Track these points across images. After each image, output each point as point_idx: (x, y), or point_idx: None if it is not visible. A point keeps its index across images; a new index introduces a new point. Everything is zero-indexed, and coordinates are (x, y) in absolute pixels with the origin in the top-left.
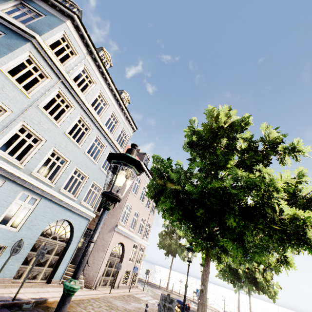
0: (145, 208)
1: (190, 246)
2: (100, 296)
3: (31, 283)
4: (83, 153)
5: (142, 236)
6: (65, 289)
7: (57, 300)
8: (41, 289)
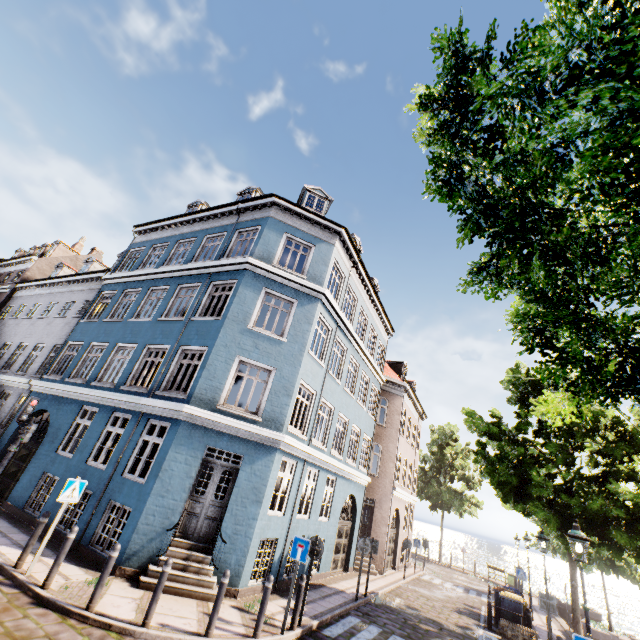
0: (411, 449)
1: (541, 535)
2: (400, 584)
3: (336, 573)
4: (355, 403)
5: (411, 490)
6: (586, 608)
7: (382, 592)
8: (354, 580)
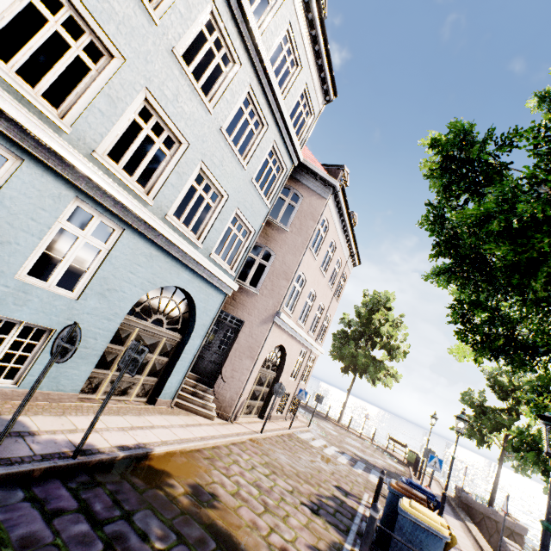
0: (327, 287)
1: None
2: (246, 439)
3: (118, 403)
4: (217, 130)
5: (315, 337)
6: None
7: (171, 450)
8: (138, 419)
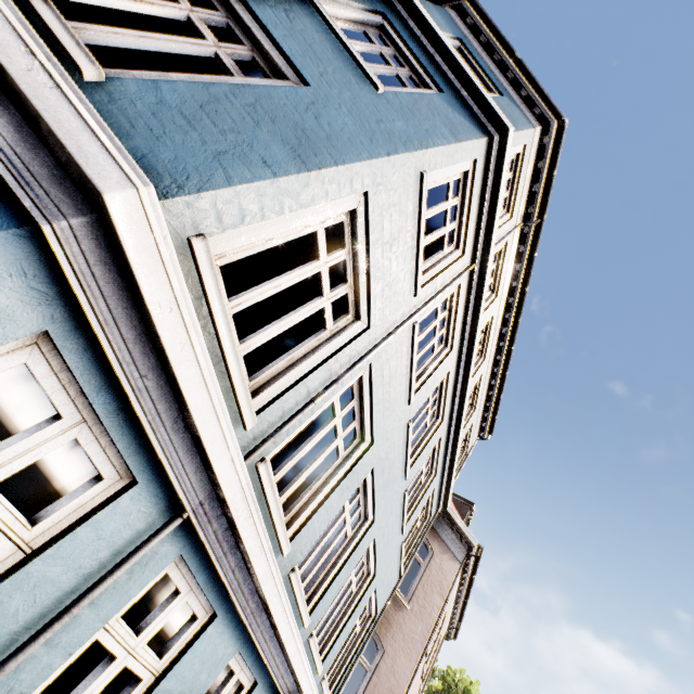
0: (417, 691)
1: None
2: None
3: None
4: (401, 493)
5: None
6: None
7: None
8: None
